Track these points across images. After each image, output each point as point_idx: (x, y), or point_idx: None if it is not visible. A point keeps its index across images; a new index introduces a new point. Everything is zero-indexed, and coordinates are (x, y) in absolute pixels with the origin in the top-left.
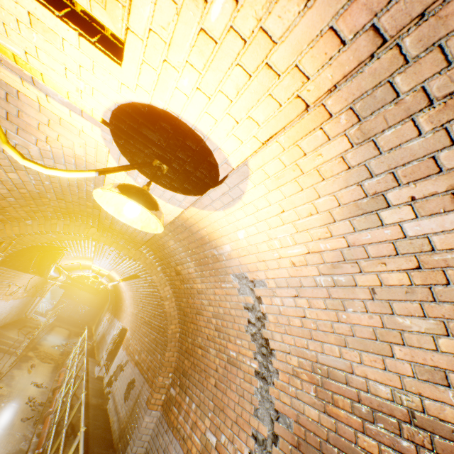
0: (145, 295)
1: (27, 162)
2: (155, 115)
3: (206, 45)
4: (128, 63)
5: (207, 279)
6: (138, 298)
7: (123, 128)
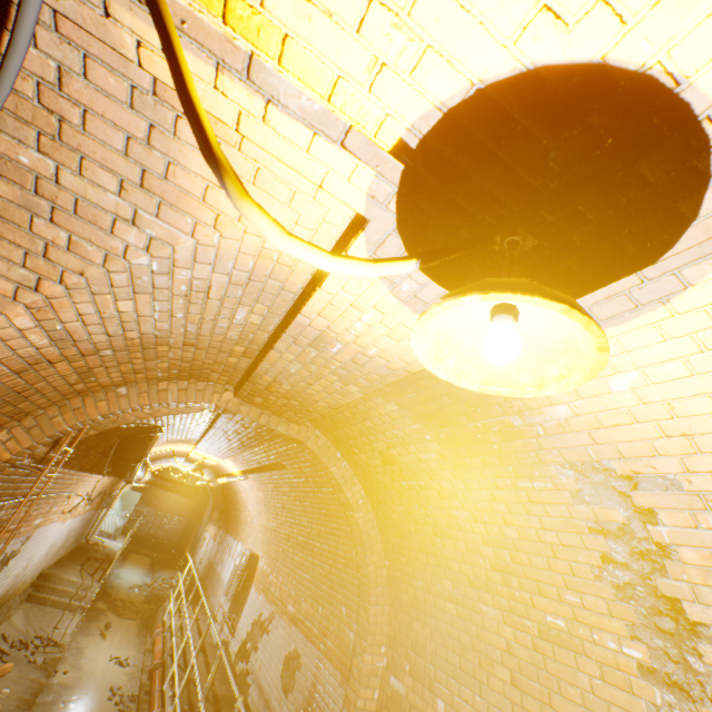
0: (293, 497)
1: (295, 243)
2: (589, 98)
3: None
4: None
5: (473, 473)
6: (277, 502)
7: (448, 158)
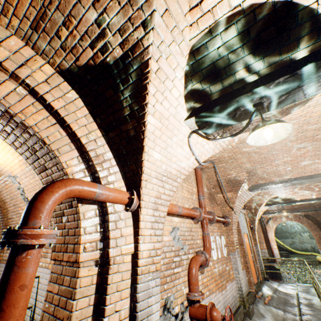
0: None
1: None
2: None
3: None
4: None
5: (1, 183)
6: None
7: None
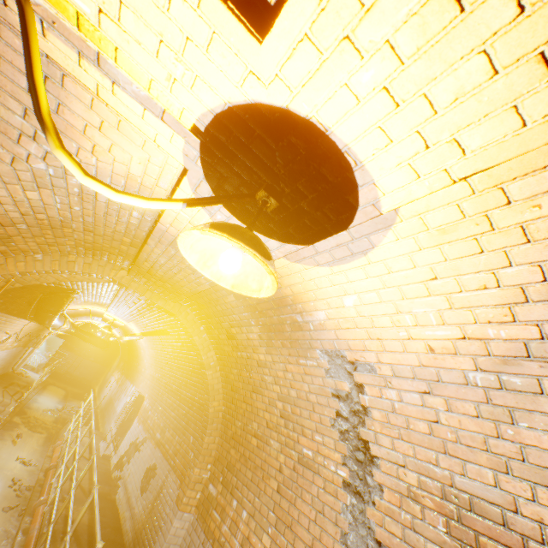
0: (173, 357)
1: (90, 181)
2: (286, 126)
3: (438, 14)
4: (275, 38)
5: (276, 351)
6: (163, 359)
7: (223, 142)
